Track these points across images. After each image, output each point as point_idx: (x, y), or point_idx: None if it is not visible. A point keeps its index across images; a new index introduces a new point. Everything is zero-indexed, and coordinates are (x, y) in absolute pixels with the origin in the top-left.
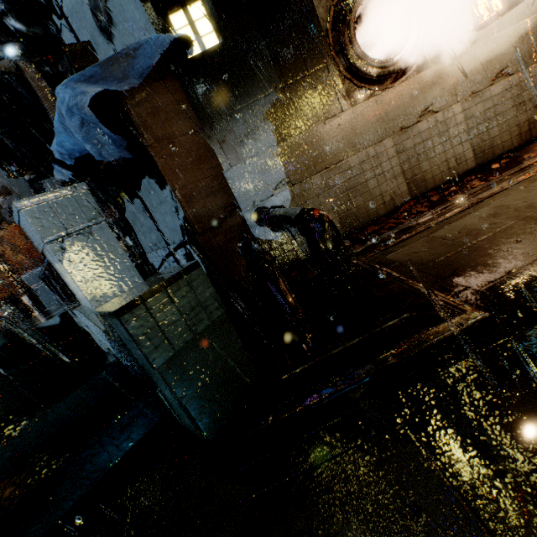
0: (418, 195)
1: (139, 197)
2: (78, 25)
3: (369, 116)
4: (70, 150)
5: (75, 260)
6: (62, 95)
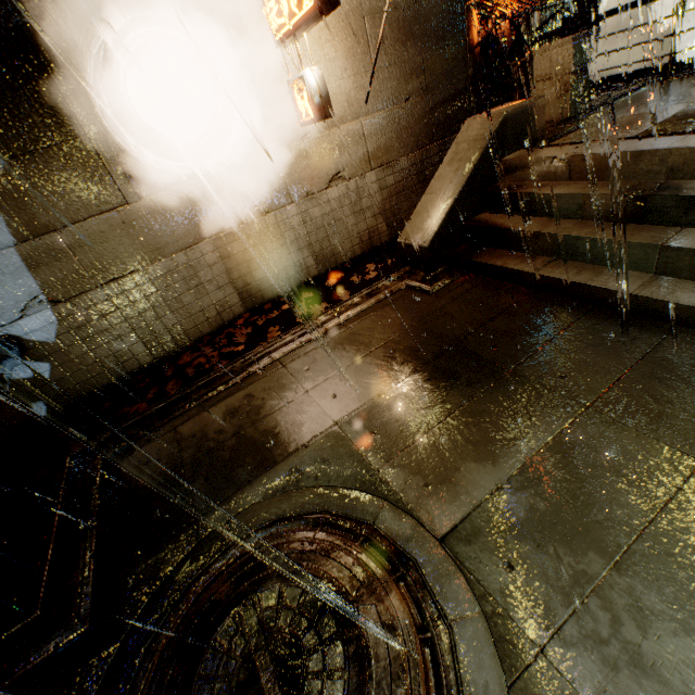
0: (255, 306)
1: None
2: None
3: (173, 211)
4: None
5: None
6: None
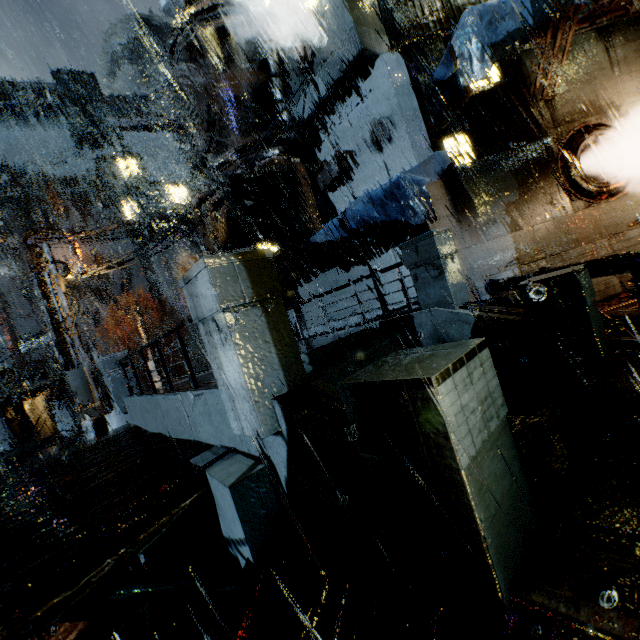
0: (628, 289)
1: (369, 264)
2: (347, 139)
3: (587, 221)
4: (368, 217)
5: (448, 272)
6: (406, 180)
